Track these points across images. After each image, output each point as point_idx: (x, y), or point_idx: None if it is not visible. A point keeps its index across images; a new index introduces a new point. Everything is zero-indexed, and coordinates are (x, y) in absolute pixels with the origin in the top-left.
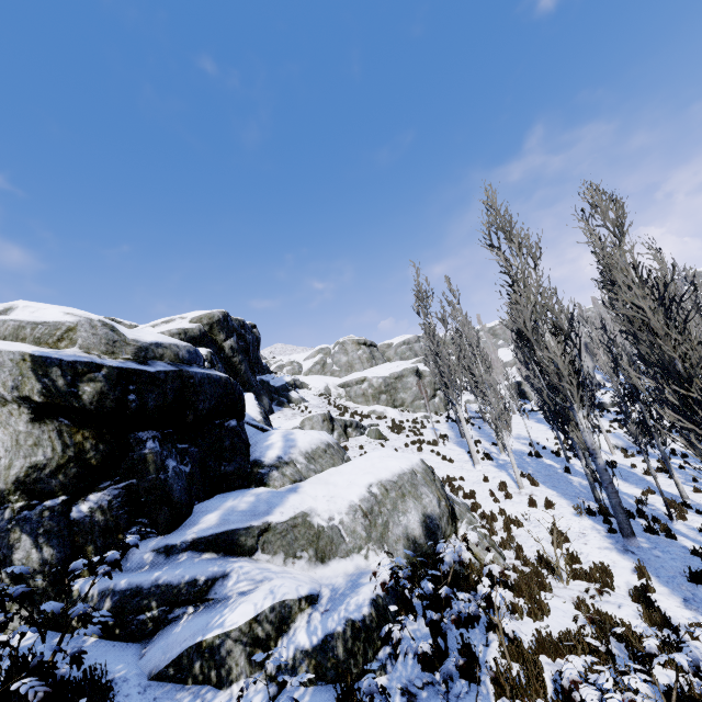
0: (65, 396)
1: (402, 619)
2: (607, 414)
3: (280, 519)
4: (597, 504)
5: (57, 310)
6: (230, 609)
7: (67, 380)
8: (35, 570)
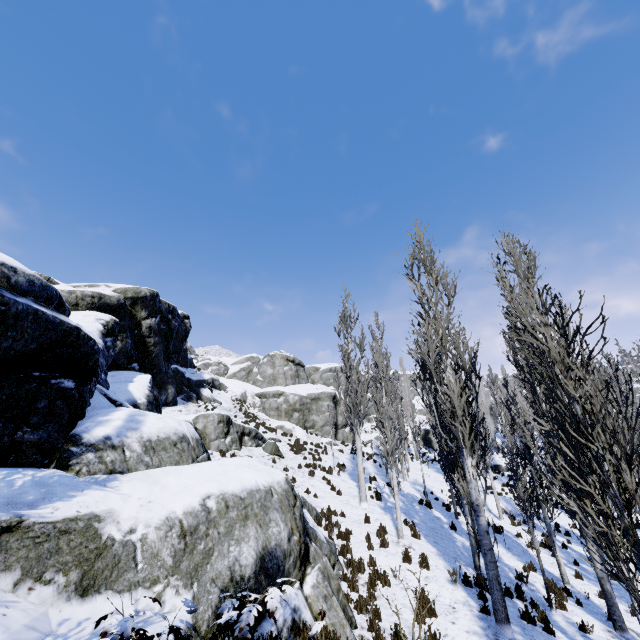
0: None
1: None
2: (501, 476)
3: (45, 517)
4: (476, 571)
5: None
6: None
7: None
8: None
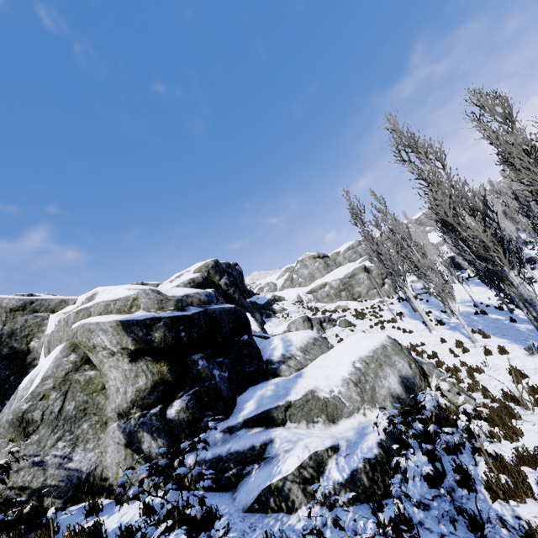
0: (145, 342)
1: (404, 453)
2: None
3: (296, 397)
4: None
5: (123, 289)
6: (282, 462)
7: (144, 332)
8: (156, 454)
